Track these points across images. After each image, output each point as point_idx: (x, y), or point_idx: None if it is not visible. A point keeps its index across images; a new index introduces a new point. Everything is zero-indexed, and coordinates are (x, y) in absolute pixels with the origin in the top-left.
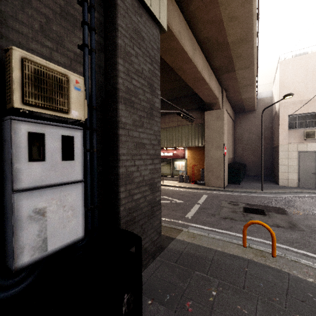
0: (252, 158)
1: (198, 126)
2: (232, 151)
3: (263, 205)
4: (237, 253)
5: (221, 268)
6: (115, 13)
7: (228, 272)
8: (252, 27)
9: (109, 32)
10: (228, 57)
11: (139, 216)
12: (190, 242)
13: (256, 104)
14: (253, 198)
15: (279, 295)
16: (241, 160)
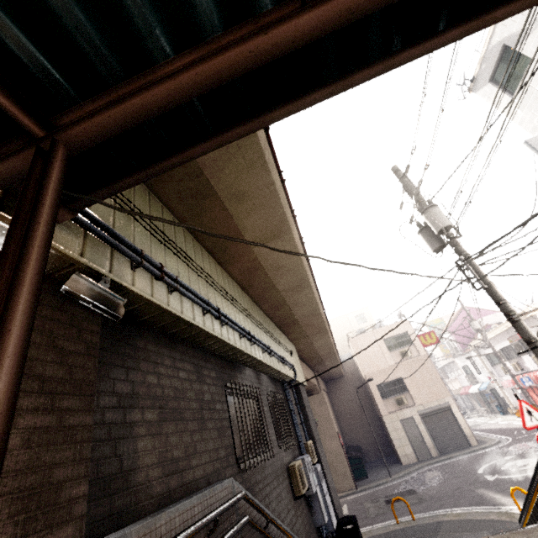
0: (363, 435)
1: None
2: (340, 432)
3: (398, 492)
4: (396, 528)
5: (392, 537)
6: (302, 401)
7: (396, 537)
8: (333, 349)
9: (302, 409)
10: (320, 359)
11: (340, 513)
12: (366, 537)
13: (343, 372)
14: (387, 489)
15: (420, 532)
16: (353, 441)
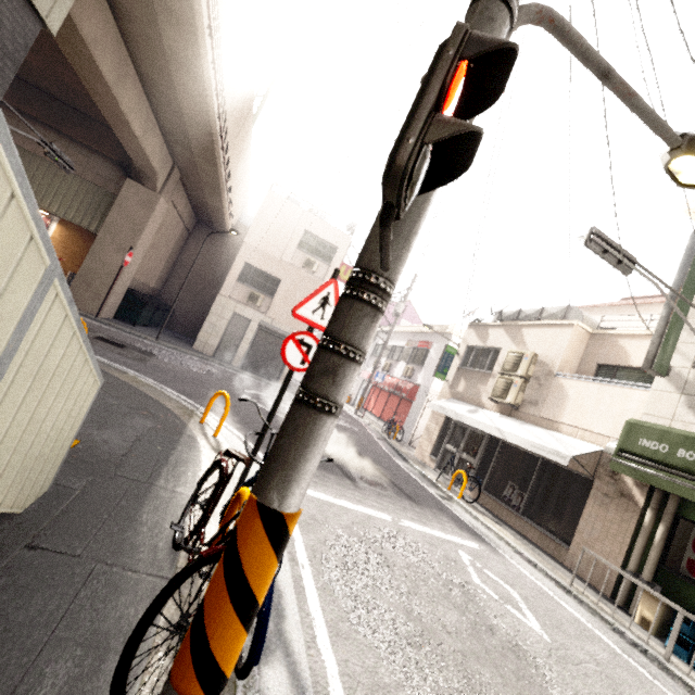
0: (189, 305)
1: (106, 194)
2: (162, 279)
3: (136, 346)
4: None
5: None
6: None
7: None
8: (210, 121)
9: None
10: (184, 129)
11: None
12: None
13: (228, 227)
14: (131, 340)
15: None
16: (172, 301)
